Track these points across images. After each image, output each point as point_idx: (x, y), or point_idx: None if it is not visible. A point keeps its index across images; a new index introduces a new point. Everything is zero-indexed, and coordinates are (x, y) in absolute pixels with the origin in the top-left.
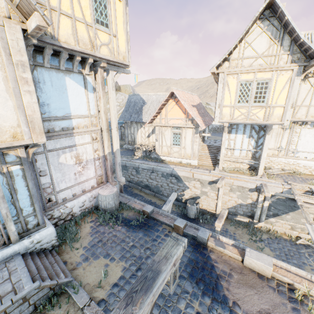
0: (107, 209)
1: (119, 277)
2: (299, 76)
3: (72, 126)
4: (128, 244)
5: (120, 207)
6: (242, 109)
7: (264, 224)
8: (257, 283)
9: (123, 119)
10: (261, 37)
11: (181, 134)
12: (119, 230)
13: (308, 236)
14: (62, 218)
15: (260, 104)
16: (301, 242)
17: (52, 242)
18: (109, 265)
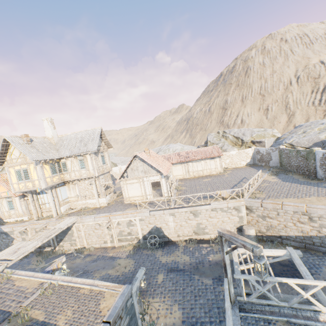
0: None
1: None
2: (37, 165)
3: None
4: None
5: None
6: (22, 183)
7: (58, 248)
8: None
9: None
10: (16, 149)
11: (13, 201)
12: None
13: (78, 247)
14: None
15: (29, 180)
16: (70, 252)
17: None
18: None
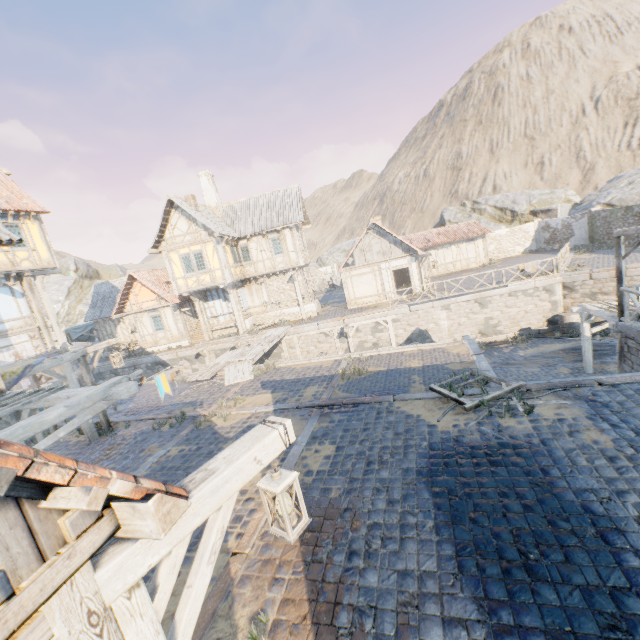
0: None
1: None
2: (219, 244)
3: (7, 329)
4: None
5: None
6: (193, 277)
7: None
8: None
9: (91, 319)
10: (181, 220)
11: (161, 316)
12: None
13: None
14: None
15: (204, 270)
16: None
17: None
18: None
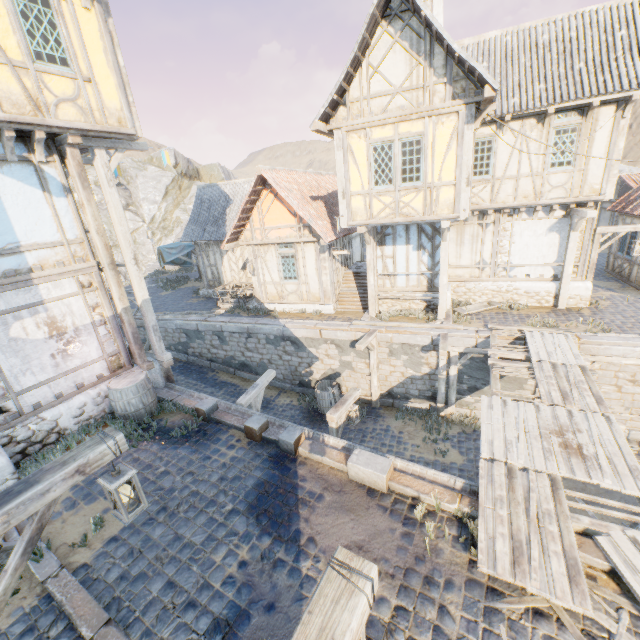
0: (128, 415)
1: (123, 527)
2: (470, 123)
3: (29, 267)
4: (156, 470)
5: (158, 409)
6: (385, 196)
7: (456, 410)
8: (361, 504)
9: (190, 239)
10: (394, 52)
11: (296, 257)
12: (146, 450)
13: None
14: (37, 440)
15: (414, 183)
16: None
17: (8, 484)
18: (111, 510)
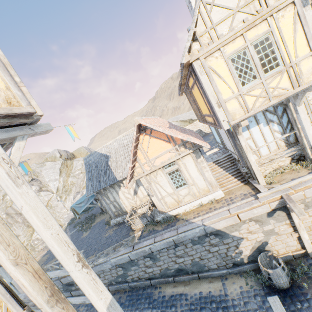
0: None
1: None
2: (306, 5)
3: None
4: None
5: None
6: (254, 90)
7: None
8: None
9: (92, 192)
10: None
11: (179, 169)
12: None
13: None
14: None
15: (275, 70)
16: None
17: None
18: None
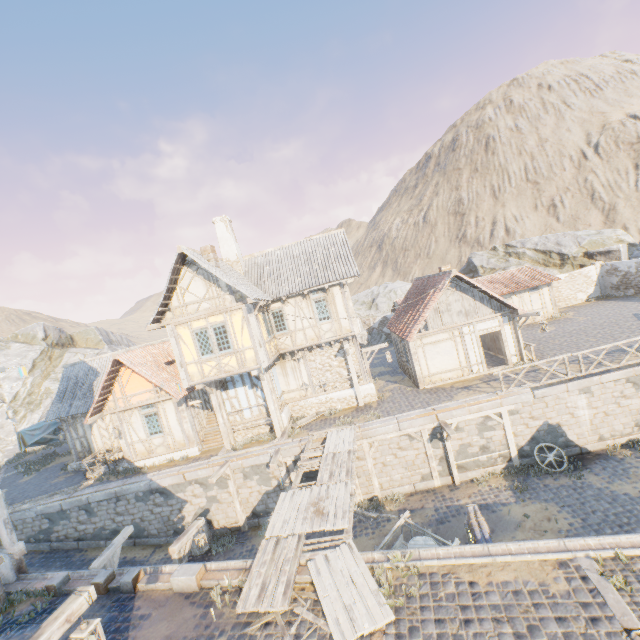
0: None
1: None
2: (251, 313)
3: None
4: None
5: (6, 603)
6: (211, 361)
7: None
8: (179, 607)
9: (55, 417)
10: (195, 281)
11: (158, 414)
12: None
13: (357, 498)
14: None
15: (228, 350)
16: None
17: None
18: None
